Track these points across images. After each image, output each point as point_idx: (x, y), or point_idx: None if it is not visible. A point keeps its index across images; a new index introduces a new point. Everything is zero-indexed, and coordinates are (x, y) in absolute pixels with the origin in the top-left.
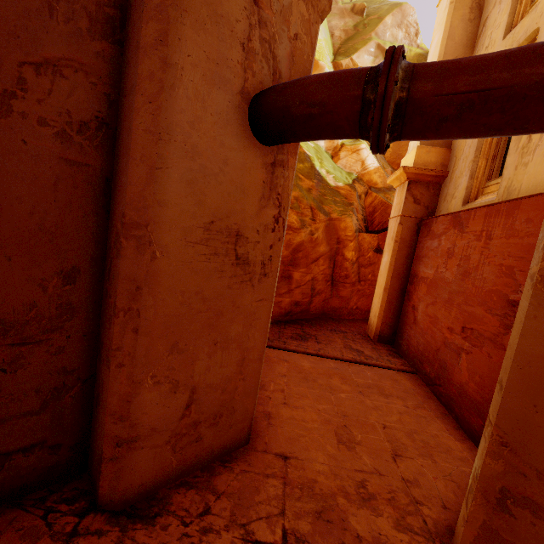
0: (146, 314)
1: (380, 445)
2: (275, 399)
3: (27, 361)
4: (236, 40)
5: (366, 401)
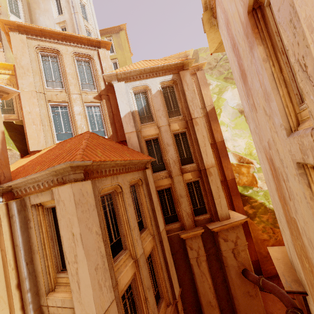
0: (240, 309)
1: None
2: None
3: (227, 313)
4: (236, 267)
5: None
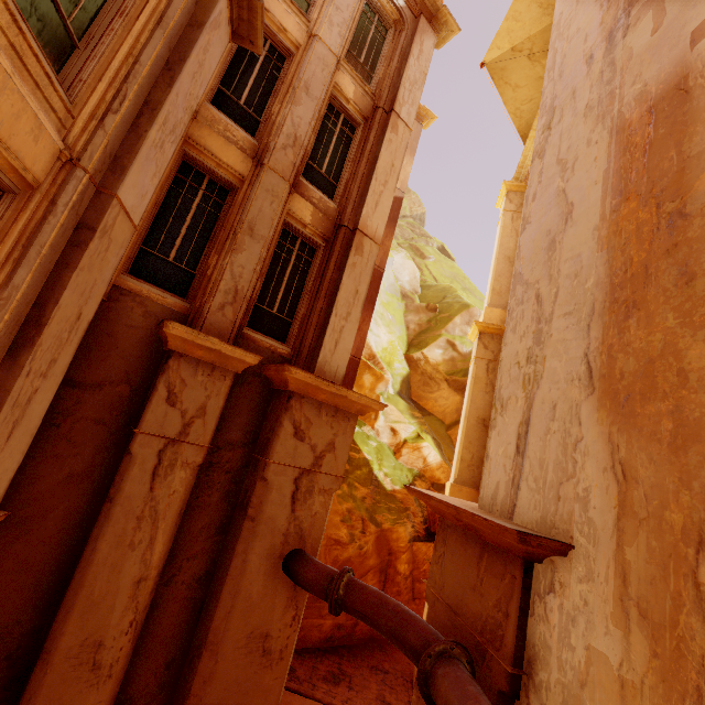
0: (205, 699)
1: None
2: None
3: None
4: (281, 533)
5: None
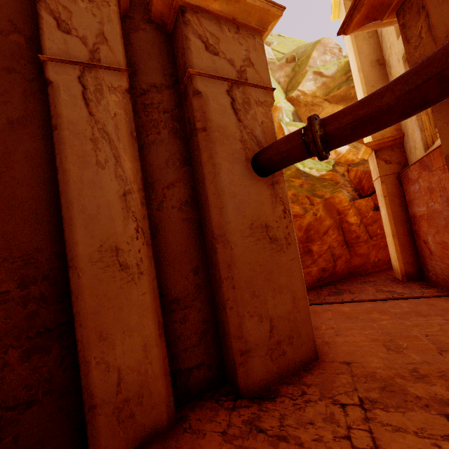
0: (236, 278)
1: (425, 347)
2: (329, 333)
3: (189, 317)
4: (237, 140)
5: (406, 322)
